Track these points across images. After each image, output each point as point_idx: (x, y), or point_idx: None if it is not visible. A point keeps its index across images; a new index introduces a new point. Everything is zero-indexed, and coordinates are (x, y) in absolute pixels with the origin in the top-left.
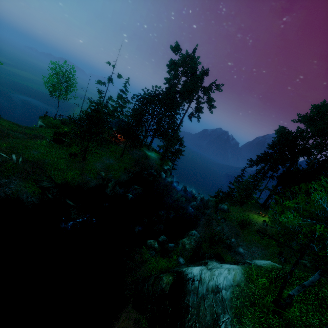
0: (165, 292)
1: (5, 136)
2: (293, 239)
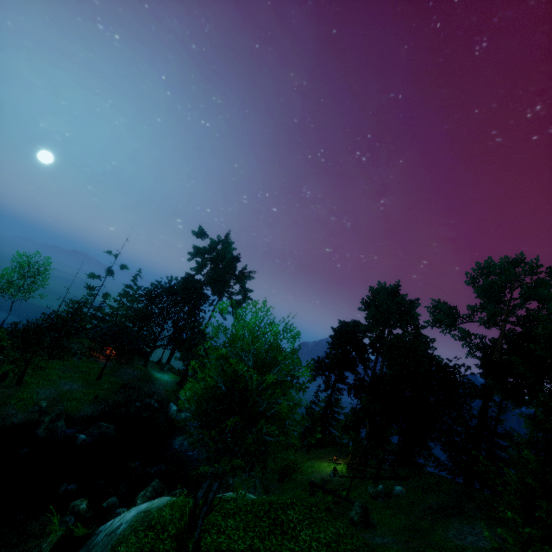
0: None
1: None
2: (364, 489)
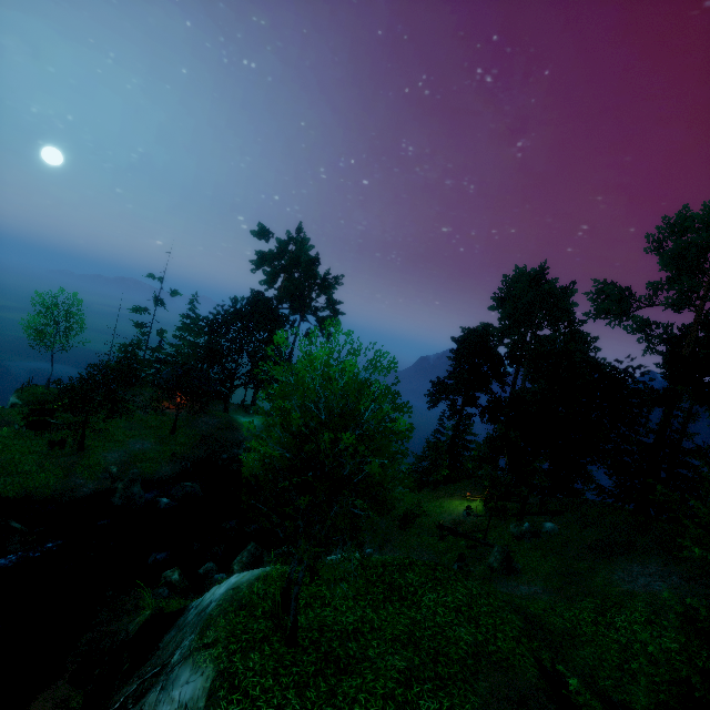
0: (128, 638)
1: None
2: (506, 529)
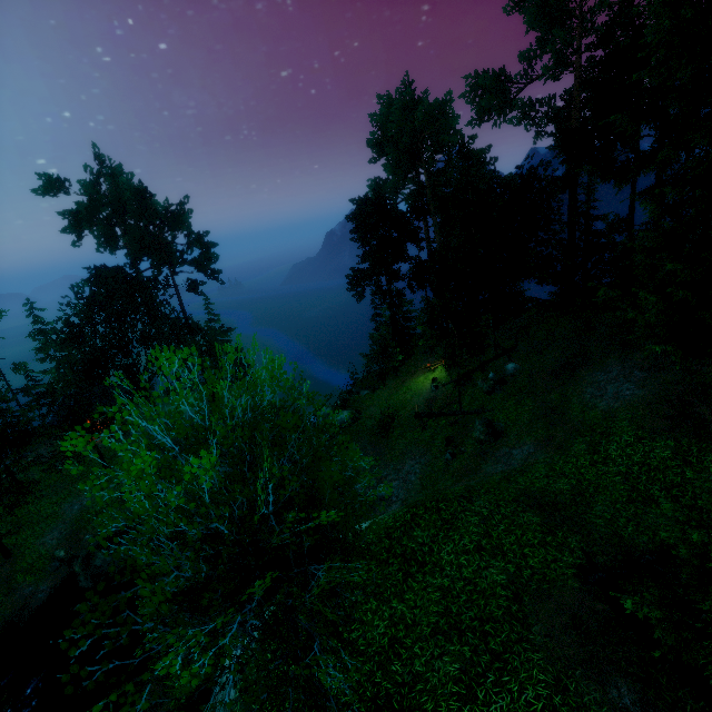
0: None
1: None
2: (475, 388)
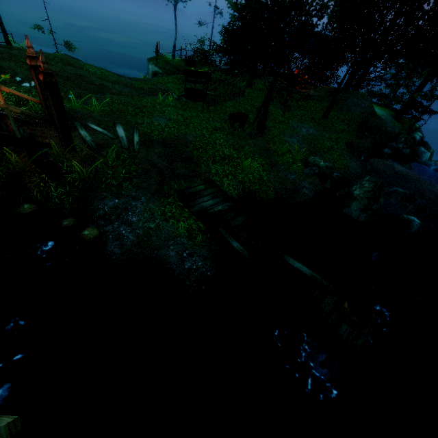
0: None
1: (96, 90)
2: None
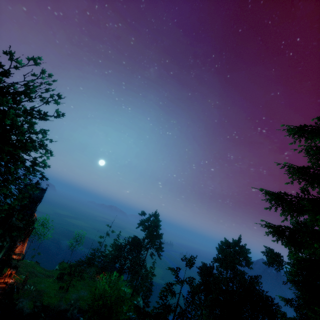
0: None
1: (35, 276)
2: None
